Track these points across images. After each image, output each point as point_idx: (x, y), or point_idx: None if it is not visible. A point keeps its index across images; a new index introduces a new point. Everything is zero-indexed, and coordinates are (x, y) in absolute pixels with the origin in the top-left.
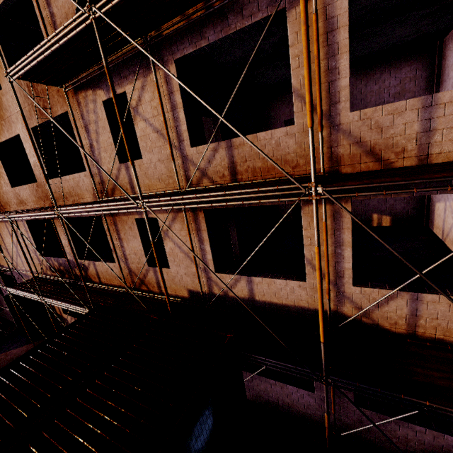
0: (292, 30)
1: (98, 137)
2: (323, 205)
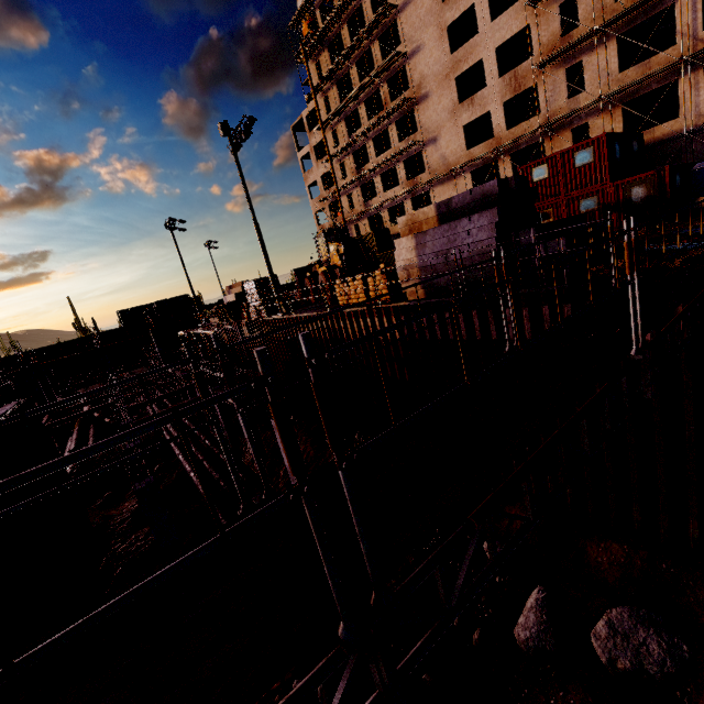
0: (677, 9)
1: (556, 90)
2: (689, 73)
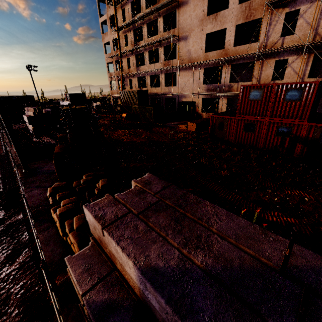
0: None
1: (274, 27)
2: None
